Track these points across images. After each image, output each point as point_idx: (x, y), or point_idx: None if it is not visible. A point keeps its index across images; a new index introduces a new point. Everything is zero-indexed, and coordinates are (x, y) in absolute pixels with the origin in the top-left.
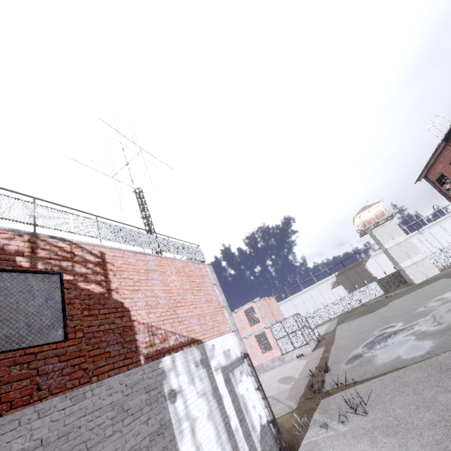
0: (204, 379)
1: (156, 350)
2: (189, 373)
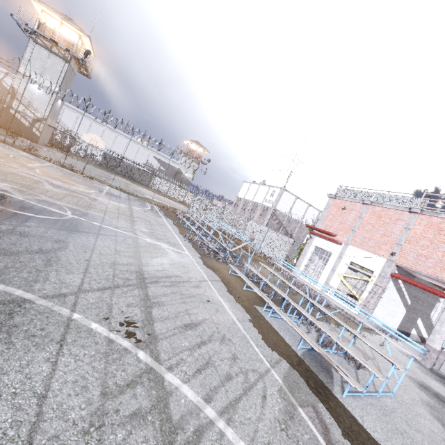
0: (444, 305)
1: (444, 288)
2: (444, 300)
